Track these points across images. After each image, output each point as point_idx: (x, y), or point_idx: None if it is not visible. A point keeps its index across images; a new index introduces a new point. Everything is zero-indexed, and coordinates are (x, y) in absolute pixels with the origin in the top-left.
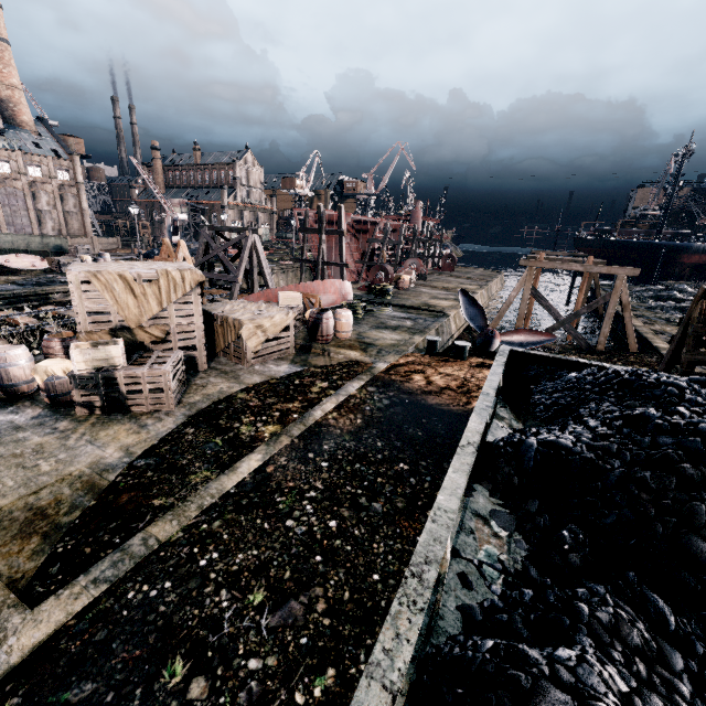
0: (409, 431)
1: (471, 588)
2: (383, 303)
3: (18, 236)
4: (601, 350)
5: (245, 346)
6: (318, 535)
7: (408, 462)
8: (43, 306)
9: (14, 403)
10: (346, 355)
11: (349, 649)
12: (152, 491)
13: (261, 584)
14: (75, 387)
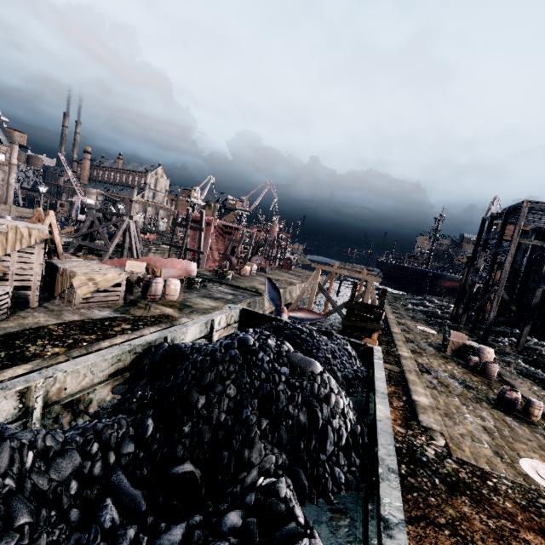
0: None
1: (56, 422)
2: (220, 282)
3: None
4: None
5: (75, 293)
6: None
7: None
8: None
9: None
10: (162, 310)
11: None
12: None
13: None
14: None
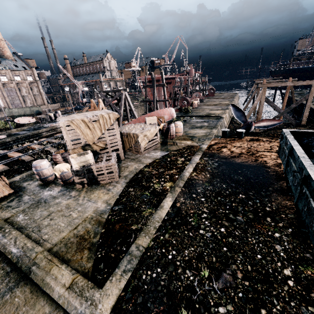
0: (235, 178)
1: None
2: (189, 116)
3: (20, 109)
4: (304, 124)
5: (140, 146)
6: (218, 237)
7: (243, 194)
8: (40, 139)
9: (48, 185)
10: (185, 143)
11: (266, 297)
12: (129, 222)
13: (204, 265)
14: (75, 176)
